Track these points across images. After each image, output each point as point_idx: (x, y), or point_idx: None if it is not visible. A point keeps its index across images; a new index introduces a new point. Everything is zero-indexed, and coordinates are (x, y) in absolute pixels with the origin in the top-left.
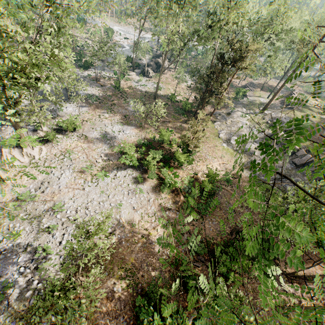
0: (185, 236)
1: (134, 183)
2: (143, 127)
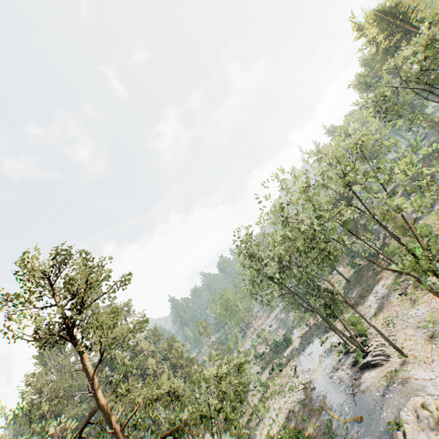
0: None
1: None
2: (378, 279)
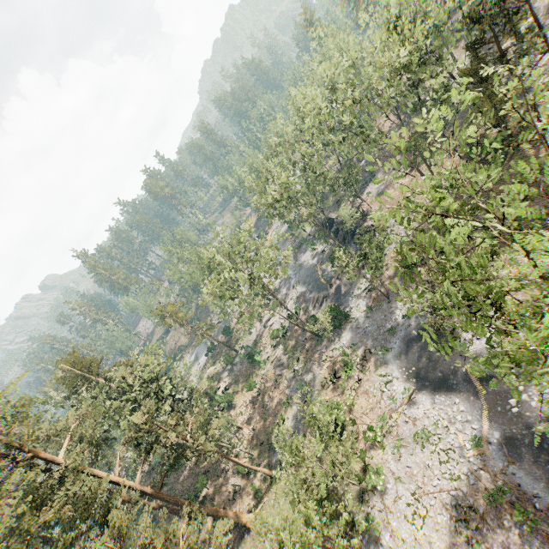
0: None
1: None
2: None
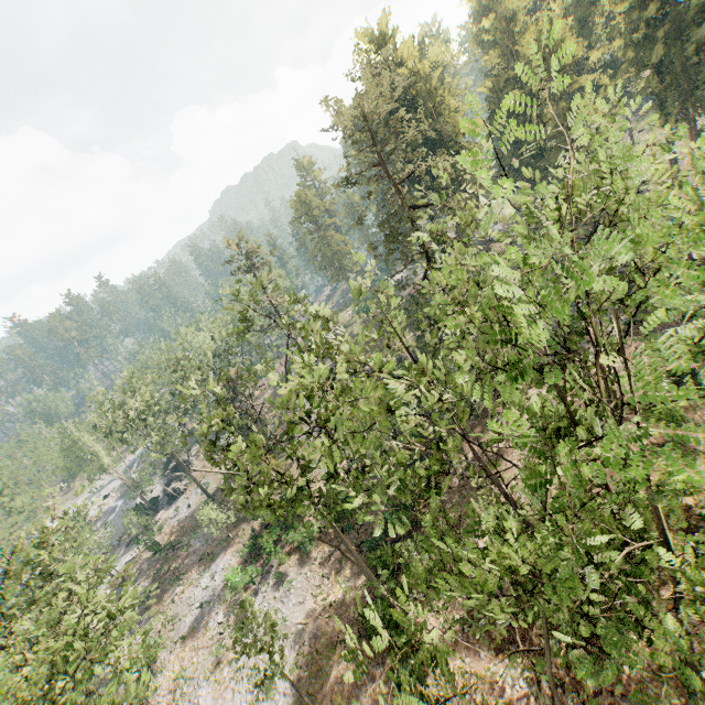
0: (364, 550)
1: (278, 588)
2: (232, 538)
